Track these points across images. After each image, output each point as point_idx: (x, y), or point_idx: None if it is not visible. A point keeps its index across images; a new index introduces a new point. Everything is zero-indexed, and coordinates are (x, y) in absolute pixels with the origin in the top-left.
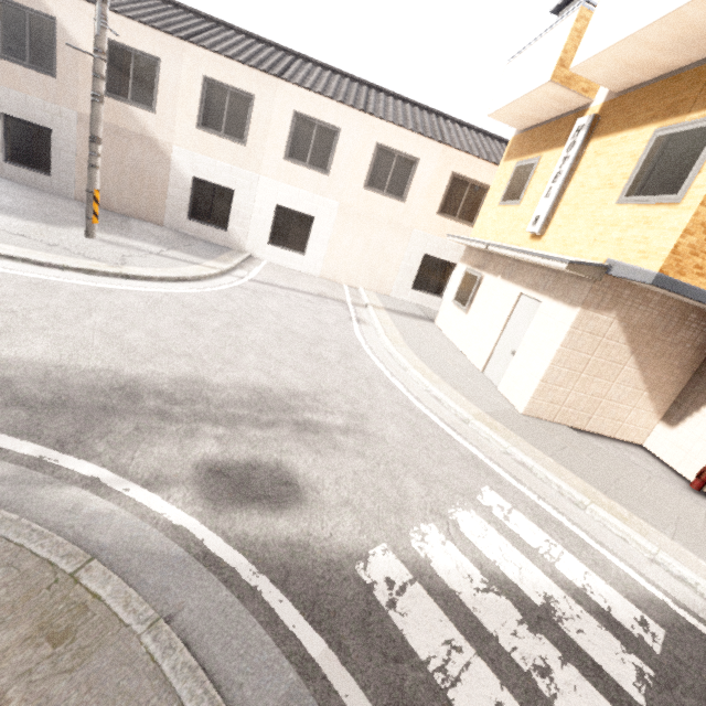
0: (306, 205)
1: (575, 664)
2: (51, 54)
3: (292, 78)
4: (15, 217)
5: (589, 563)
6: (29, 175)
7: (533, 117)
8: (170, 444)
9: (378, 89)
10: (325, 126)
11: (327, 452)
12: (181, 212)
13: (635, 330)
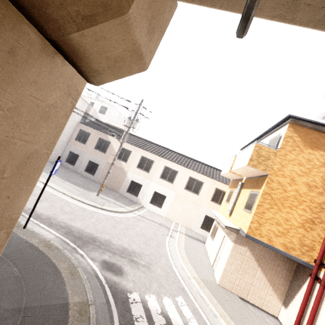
0: (164, 192)
1: None
2: (106, 149)
3: (166, 157)
4: (82, 188)
5: None
6: (88, 175)
7: (232, 177)
8: (98, 253)
9: (194, 160)
10: (174, 170)
11: (135, 269)
12: (125, 189)
13: (257, 256)
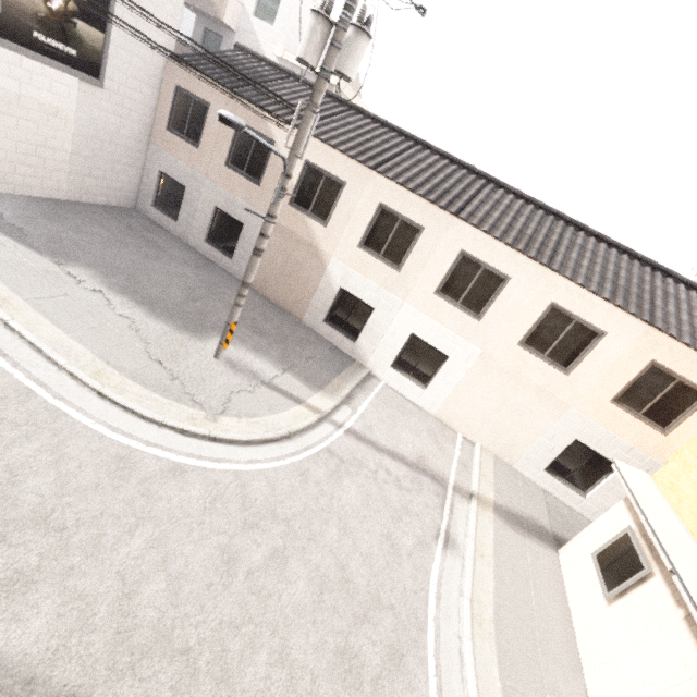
0: (443, 343)
1: None
2: (262, 168)
3: (472, 215)
4: (172, 325)
5: None
6: (217, 255)
7: None
8: None
9: (579, 227)
10: (493, 271)
11: None
12: (320, 314)
13: None
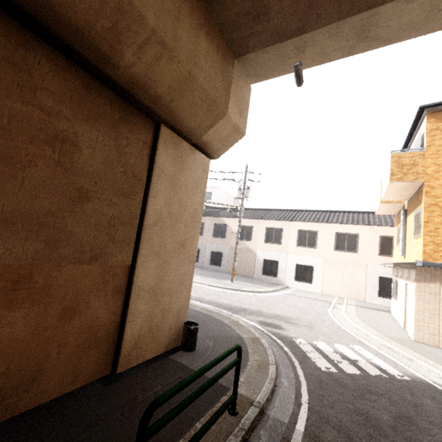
0: (308, 262)
1: (353, 365)
2: (225, 233)
3: (296, 219)
4: (214, 278)
5: (392, 365)
6: (215, 267)
7: (392, 211)
8: (252, 317)
9: (335, 212)
10: (311, 231)
11: (294, 327)
12: (259, 272)
13: None
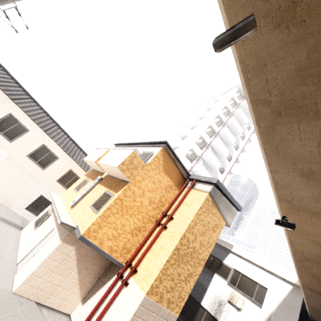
0: None
1: None
2: None
3: (19, 103)
4: None
5: None
6: None
7: (94, 167)
8: None
9: (60, 128)
10: (23, 126)
11: None
12: None
13: (81, 255)
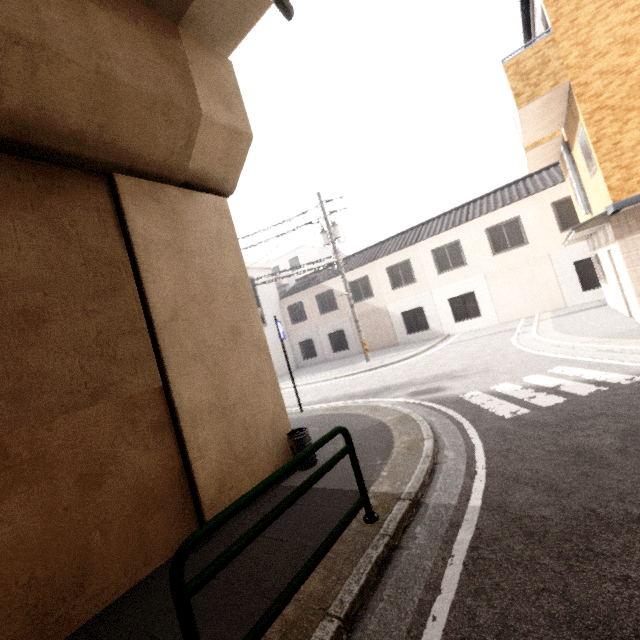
0: (464, 289)
1: (553, 394)
2: (334, 302)
3: (422, 238)
4: (343, 367)
5: (614, 371)
6: (342, 353)
7: (551, 156)
8: (399, 392)
9: (474, 201)
10: (450, 244)
11: (461, 380)
12: (403, 333)
13: None
